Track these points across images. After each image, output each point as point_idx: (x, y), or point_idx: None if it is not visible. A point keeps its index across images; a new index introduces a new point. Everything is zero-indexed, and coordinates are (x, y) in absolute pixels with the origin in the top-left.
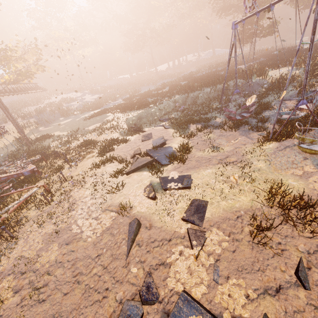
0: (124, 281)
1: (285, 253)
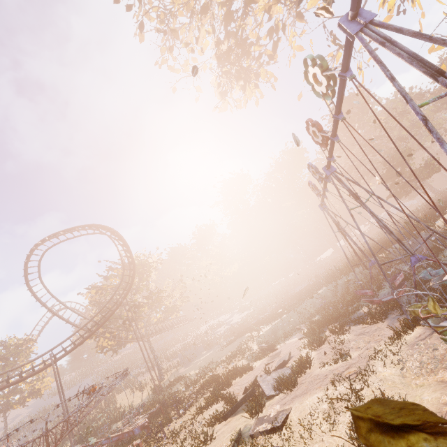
0: None
1: None
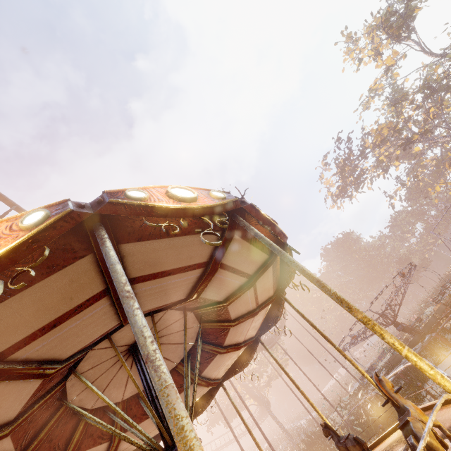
0: None
1: None
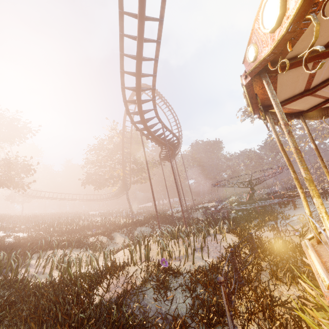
0: None
1: None
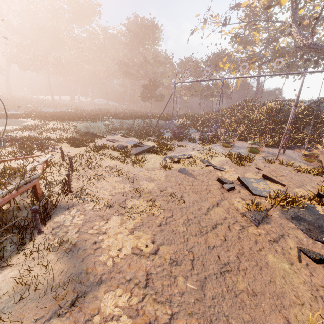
0: (211, 185)
1: (250, 167)
